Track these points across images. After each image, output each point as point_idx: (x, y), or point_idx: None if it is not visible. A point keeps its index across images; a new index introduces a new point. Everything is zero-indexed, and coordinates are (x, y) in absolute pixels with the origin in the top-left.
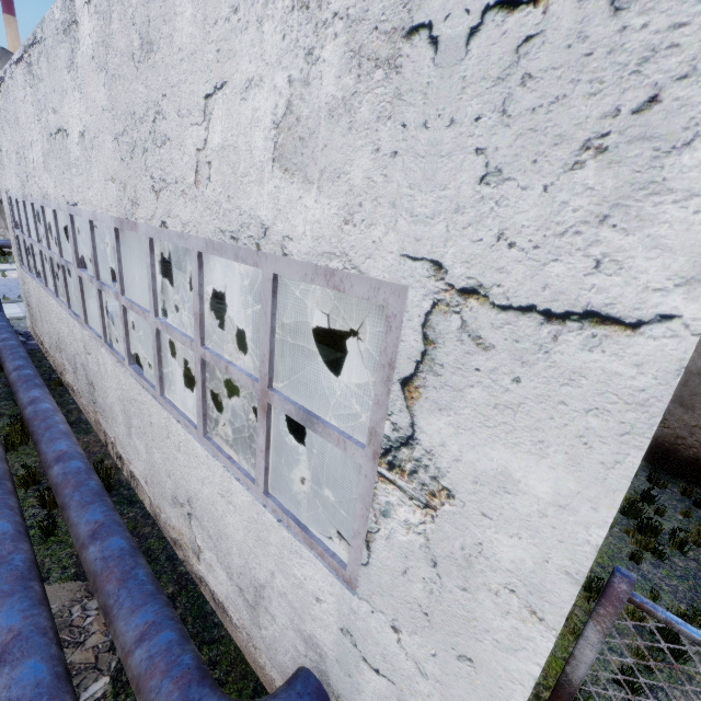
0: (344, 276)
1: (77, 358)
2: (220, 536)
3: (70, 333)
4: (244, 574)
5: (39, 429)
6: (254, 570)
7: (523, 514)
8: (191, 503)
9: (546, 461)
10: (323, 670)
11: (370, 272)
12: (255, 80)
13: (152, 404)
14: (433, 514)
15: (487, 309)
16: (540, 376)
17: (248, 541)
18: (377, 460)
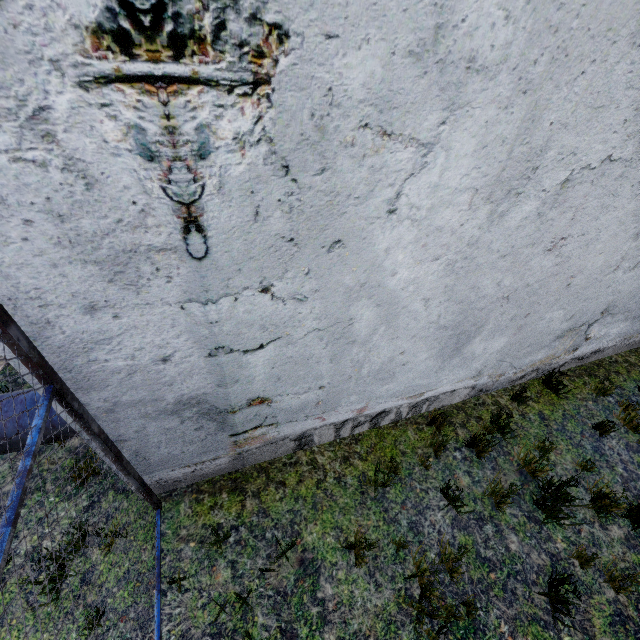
0: None
1: None
2: None
3: None
4: None
5: None
6: None
7: None
8: None
9: None
10: None
11: None
12: None
13: None
14: None
15: None
16: None
17: None
18: None
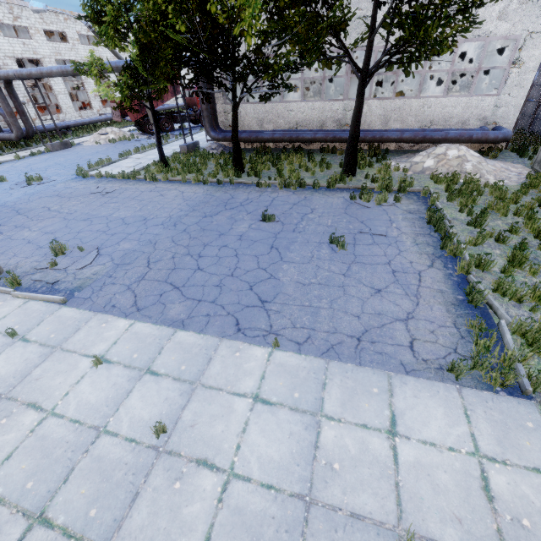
0: (509, 37)
1: (327, 121)
2: (448, 120)
3: (323, 111)
4: (458, 123)
5: (364, 131)
6: (463, 118)
7: (534, 59)
8: (432, 122)
9: (538, 50)
10: (486, 122)
11: (516, 34)
12: (495, 5)
13: (414, 101)
14: (520, 68)
15: (534, 34)
16: (539, 40)
17: (463, 112)
18: (510, 66)
